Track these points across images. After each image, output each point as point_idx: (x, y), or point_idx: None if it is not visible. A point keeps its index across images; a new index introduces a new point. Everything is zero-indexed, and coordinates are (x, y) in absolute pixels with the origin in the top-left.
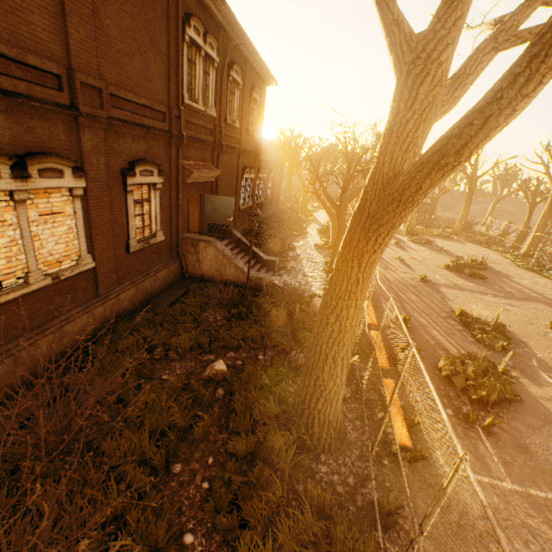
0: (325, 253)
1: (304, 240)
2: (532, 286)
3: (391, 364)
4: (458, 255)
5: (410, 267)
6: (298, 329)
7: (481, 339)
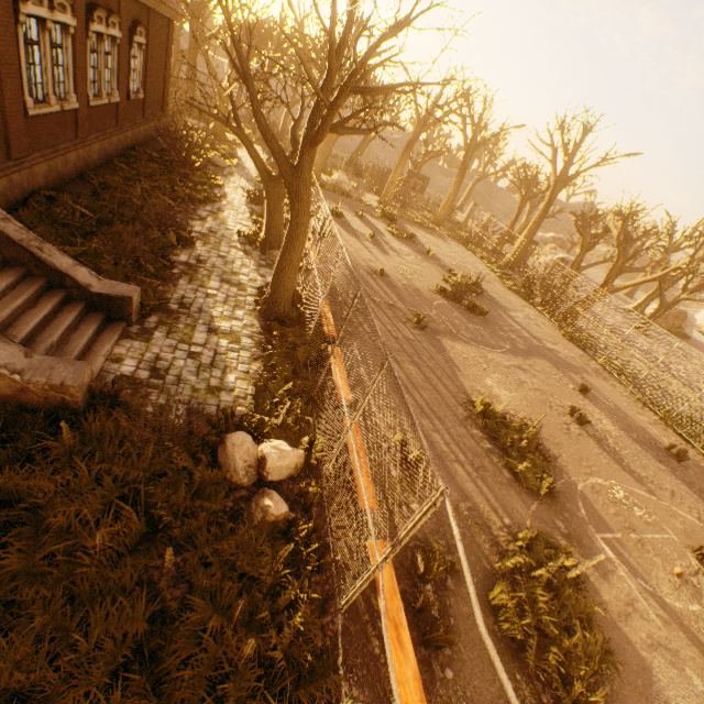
0: (259, 255)
1: (216, 216)
2: (528, 325)
3: (414, 641)
4: (447, 265)
5: (397, 293)
6: (172, 637)
7: (520, 473)
